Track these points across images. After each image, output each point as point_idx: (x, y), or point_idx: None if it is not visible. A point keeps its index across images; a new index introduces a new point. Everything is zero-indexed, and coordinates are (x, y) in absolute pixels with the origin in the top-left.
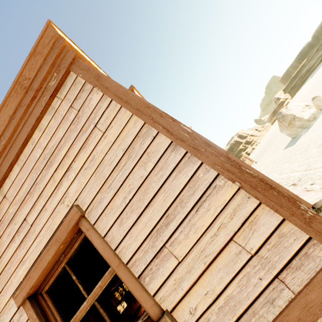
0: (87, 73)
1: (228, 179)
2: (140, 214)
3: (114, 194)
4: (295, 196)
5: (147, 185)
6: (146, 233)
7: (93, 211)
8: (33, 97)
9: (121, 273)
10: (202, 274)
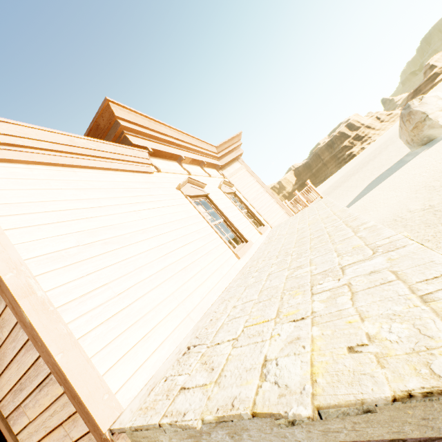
0: None
1: (57, 381)
2: (3, 371)
3: None
4: (95, 421)
5: (5, 349)
6: (8, 389)
7: None
8: None
9: None
10: (44, 437)
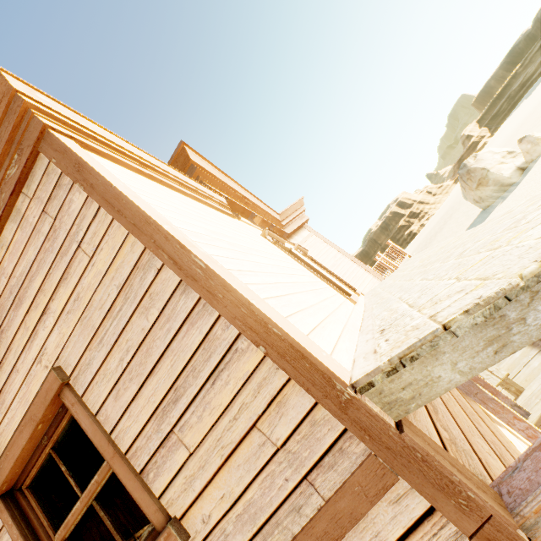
0: (63, 158)
1: (251, 342)
2: (142, 385)
3: (108, 353)
4: (329, 372)
5: (150, 342)
6: (150, 412)
7: (81, 377)
8: None
9: (116, 467)
10: (217, 472)
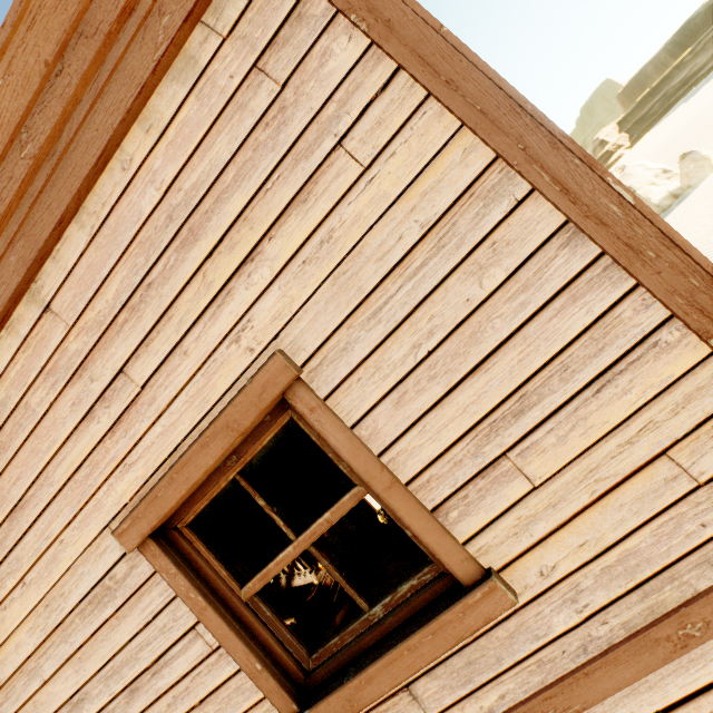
0: None
1: (696, 332)
2: (453, 387)
3: (388, 335)
4: None
5: (481, 322)
6: (463, 428)
7: (326, 369)
8: (125, 8)
9: (394, 502)
10: (580, 512)
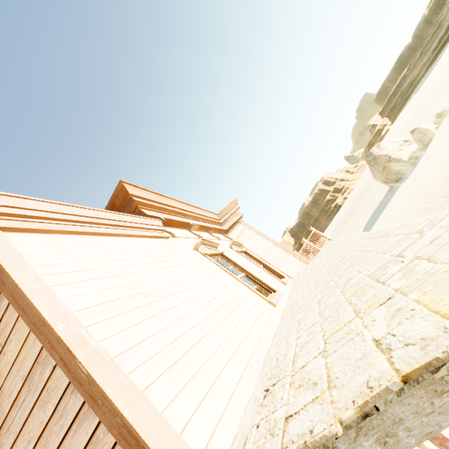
0: None
1: None
2: None
3: (14, 441)
4: None
5: (47, 436)
6: None
7: None
8: None
9: None
10: None
